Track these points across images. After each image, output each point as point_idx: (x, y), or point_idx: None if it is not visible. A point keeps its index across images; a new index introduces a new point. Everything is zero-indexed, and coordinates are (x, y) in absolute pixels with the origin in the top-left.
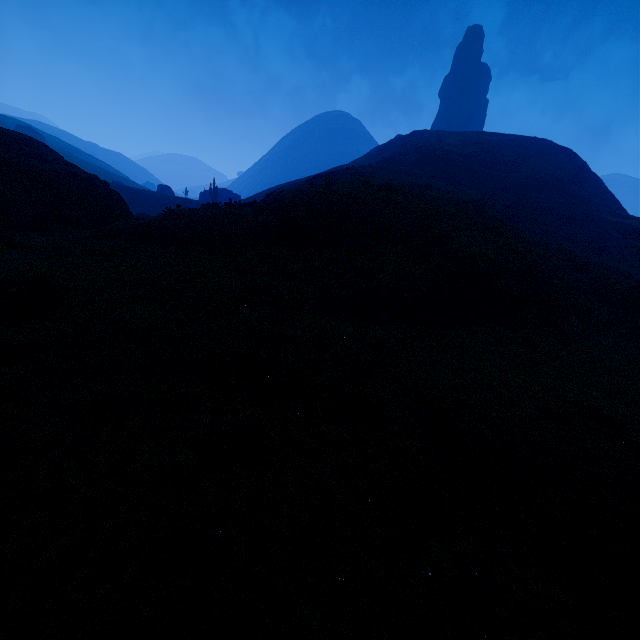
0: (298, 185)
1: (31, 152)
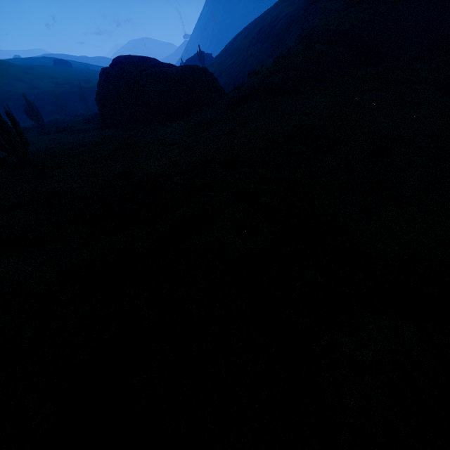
0: (282, 20)
1: (153, 65)
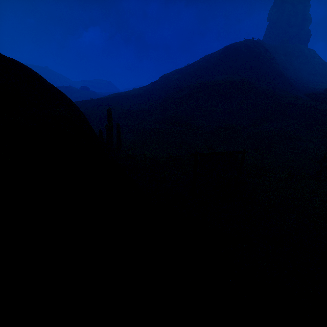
0: None
1: None
